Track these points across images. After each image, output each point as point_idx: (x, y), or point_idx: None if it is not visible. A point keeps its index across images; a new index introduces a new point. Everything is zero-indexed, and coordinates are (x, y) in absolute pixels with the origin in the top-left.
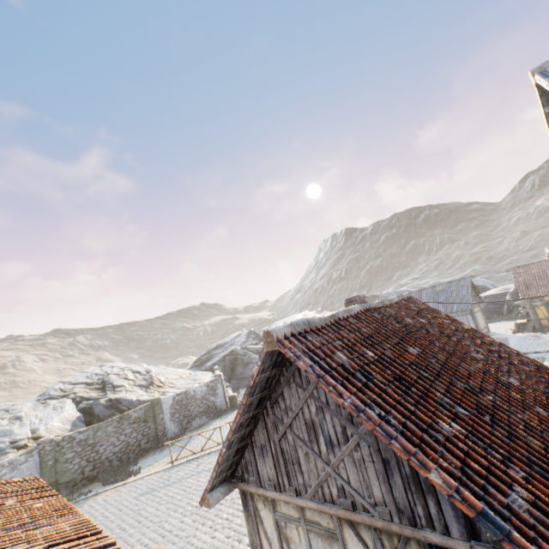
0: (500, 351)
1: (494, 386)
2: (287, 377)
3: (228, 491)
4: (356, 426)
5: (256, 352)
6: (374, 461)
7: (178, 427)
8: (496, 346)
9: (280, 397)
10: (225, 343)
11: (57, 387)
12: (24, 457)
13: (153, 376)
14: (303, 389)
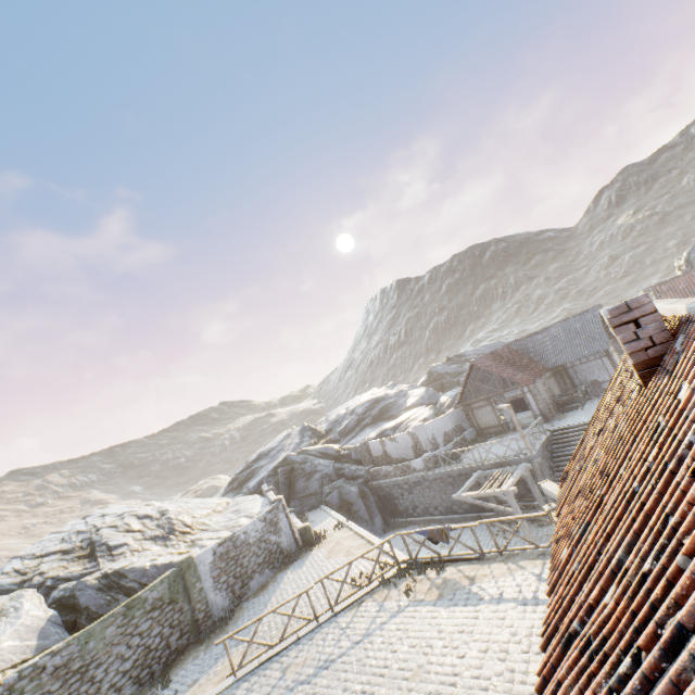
0: None
1: None
2: None
3: None
4: None
5: (319, 456)
6: None
7: (229, 597)
8: None
9: None
10: (270, 450)
11: (10, 568)
12: None
13: (173, 518)
14: None
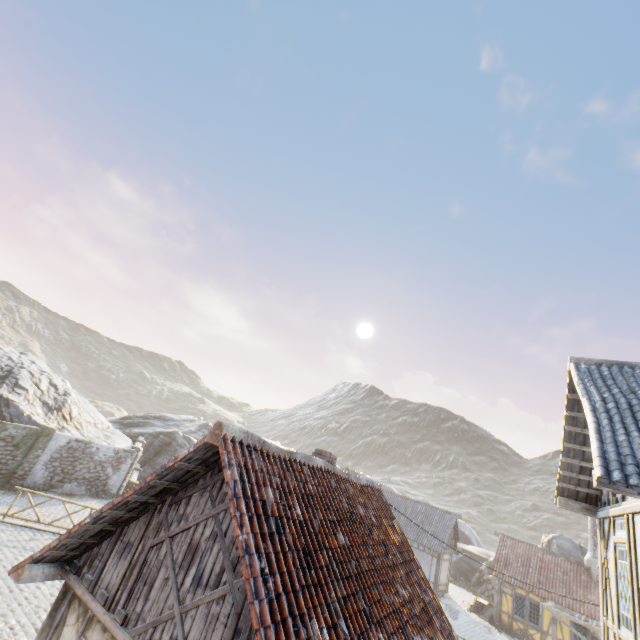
0: (429, 604)
1: (395, 630)
2: (207, 483)
3: (52, 576)
4: (235, 575)
5: None
6: (227, 626)
7: (46, 479)
8: (429, 596)
9: (186, 500)
10: (171, 419)
11: None
12: None
13: (68, 402)
14: (213, 504)
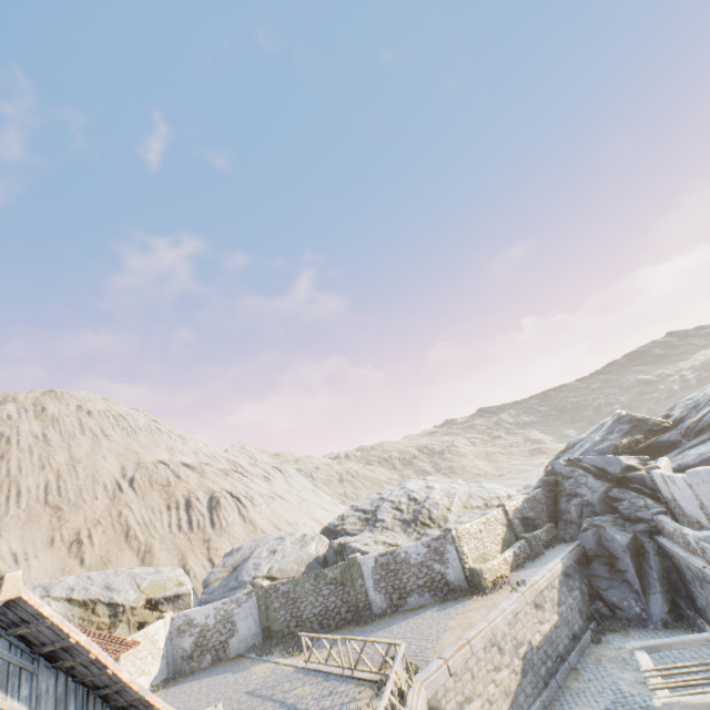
0: None
1: None
2: None
3: None
4: None
5: (593, 472)
6: None
7: (387, 601)
8: None
9: None
10: (574, 442)
11: (342, 513)
12: (246, 597)
13: (425, 507)
14: None
